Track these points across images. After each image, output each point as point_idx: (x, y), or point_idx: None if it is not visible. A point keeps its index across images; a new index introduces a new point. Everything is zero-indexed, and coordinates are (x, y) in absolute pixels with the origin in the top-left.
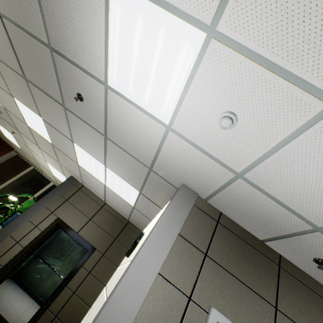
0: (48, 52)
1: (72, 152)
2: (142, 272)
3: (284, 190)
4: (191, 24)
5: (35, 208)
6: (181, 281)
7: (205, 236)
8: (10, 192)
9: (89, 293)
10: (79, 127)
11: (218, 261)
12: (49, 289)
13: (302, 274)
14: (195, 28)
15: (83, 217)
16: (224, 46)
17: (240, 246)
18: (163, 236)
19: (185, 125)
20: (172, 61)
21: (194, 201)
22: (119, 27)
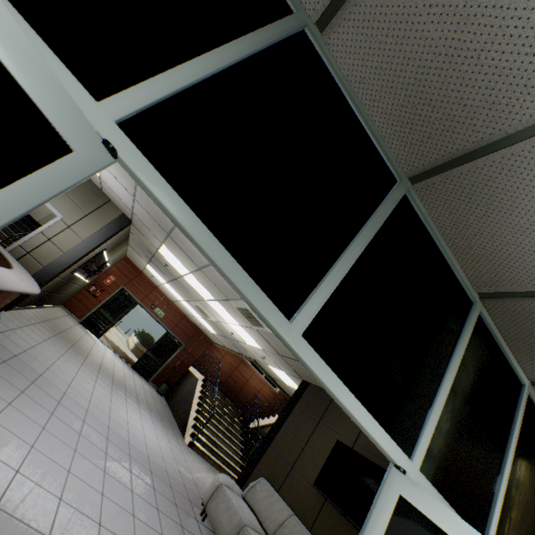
0: None
1: None
2: None
3: None
4: None
5: None
6: None
7: None
8: None
9: None
10: None
11: None
12: None
13: (90, 181)
14: None
15: None
16: None
17: None
18: None
19: None
20: None
21: None
22: None
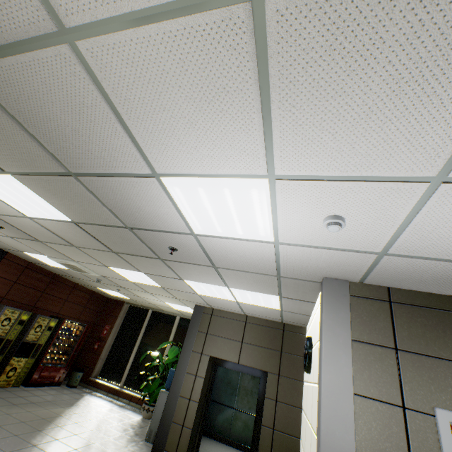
0: (127, 231)
1: (186, 287)
2: (335, 400)
3: (446, 250)
4: (249, 178)
5: (183, 357)
6: (383, 392)
7: (384, 327)
8: (147, 346)
9: (289, 423)
10: (184, 268)
11: (415, 349)
12: (243, 431)
13: None
14: (255, 179)
15: (233, 343)
16: (290, 181)
17: (435, 317)
18: (336, 351)
19: (293, 237)
20: (248, 203)
21: (347, 291)
22: (185, 199)
